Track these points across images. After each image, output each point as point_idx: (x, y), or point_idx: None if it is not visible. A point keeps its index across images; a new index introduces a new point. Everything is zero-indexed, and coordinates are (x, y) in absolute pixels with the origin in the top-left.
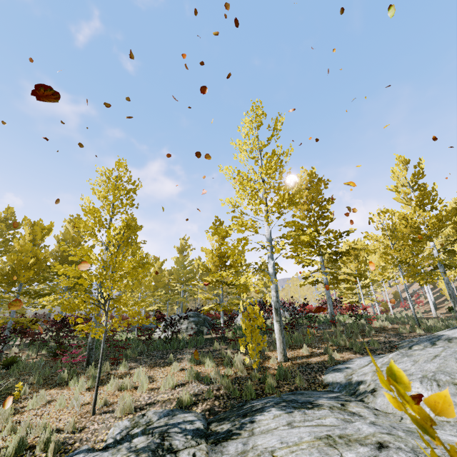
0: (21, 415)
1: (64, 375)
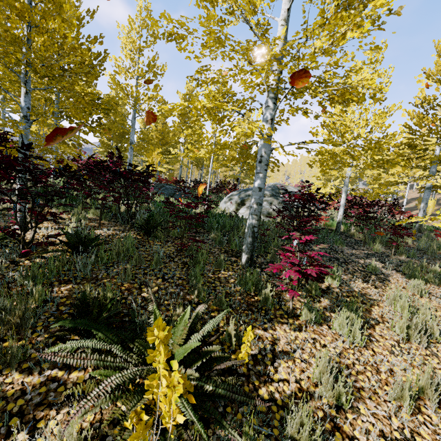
0: (349, 439)
1: (266, 293)
